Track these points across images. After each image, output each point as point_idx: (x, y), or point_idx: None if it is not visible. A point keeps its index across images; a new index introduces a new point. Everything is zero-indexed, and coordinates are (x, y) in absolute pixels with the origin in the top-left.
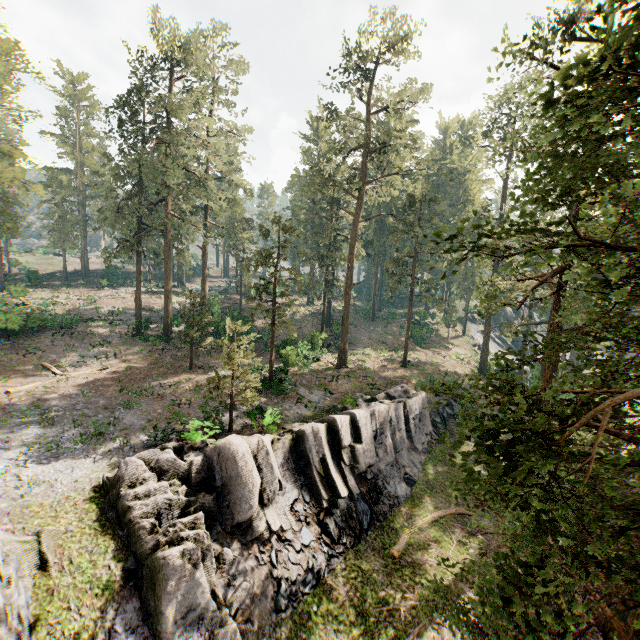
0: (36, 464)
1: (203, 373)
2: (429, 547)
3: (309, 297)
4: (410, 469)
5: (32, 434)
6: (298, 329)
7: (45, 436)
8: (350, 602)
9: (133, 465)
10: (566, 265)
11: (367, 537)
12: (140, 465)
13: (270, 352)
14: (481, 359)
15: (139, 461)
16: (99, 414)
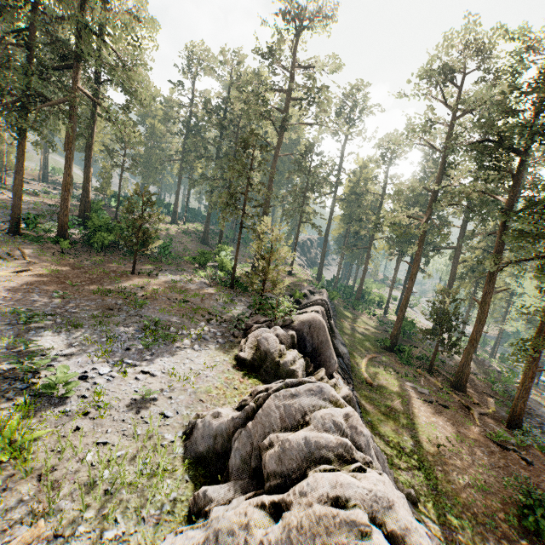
0: (140, 362)
1: (151, 277)
2: (376, 376)
3: (173, 216)
4: (339, 338)
5: (66, 339)
6: (182, 244)
7: (90, 338)
8: (376, 411)
9: (271, 340)
10: (431, 210)
11: (353, 378)
12: (276, 339)
13: (236, 256)
14: (319, 272)
15: (273, 336)
16: (114, 314)
